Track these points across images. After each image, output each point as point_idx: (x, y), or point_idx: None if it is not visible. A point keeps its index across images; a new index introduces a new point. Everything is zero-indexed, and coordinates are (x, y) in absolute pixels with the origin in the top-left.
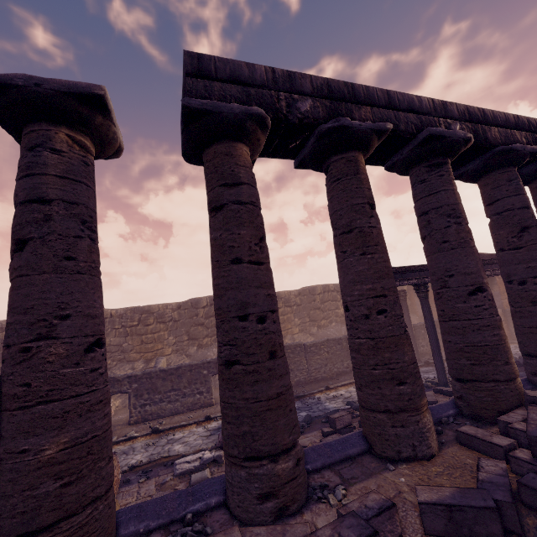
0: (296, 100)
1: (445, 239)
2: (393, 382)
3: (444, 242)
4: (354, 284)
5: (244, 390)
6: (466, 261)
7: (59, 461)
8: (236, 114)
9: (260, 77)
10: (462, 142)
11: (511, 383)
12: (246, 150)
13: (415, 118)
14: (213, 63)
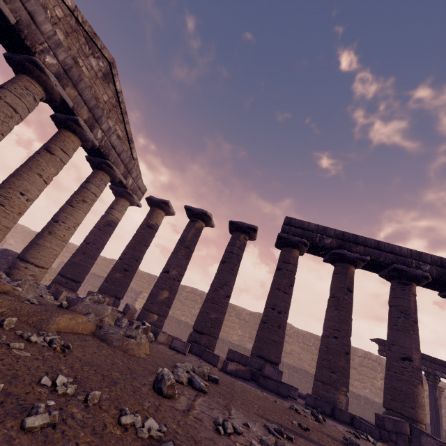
0: (324, 238)
1: (395, 323)
2: (329, 369)
3: (395, 325)
4: (327, 320)
5: (265, 332)
6: (403, 339)
7: (213, 320)
8: (295, 240)
9: (311, 227)
10: (420, 276)
11: (411, 420)
12: (297, 252)
13: (393, 257)
14: (294, 221)
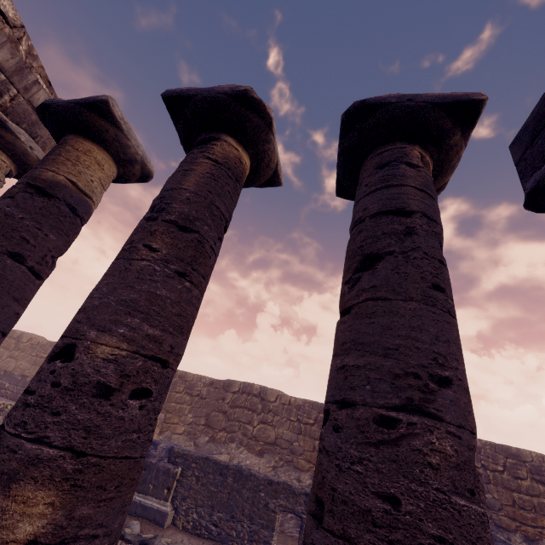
0: None
1: None
2: None
3: None
4: None
5: None
6: None
7: None
8: None
9: None
10: None
11: None
12: None
13: None
14: None
